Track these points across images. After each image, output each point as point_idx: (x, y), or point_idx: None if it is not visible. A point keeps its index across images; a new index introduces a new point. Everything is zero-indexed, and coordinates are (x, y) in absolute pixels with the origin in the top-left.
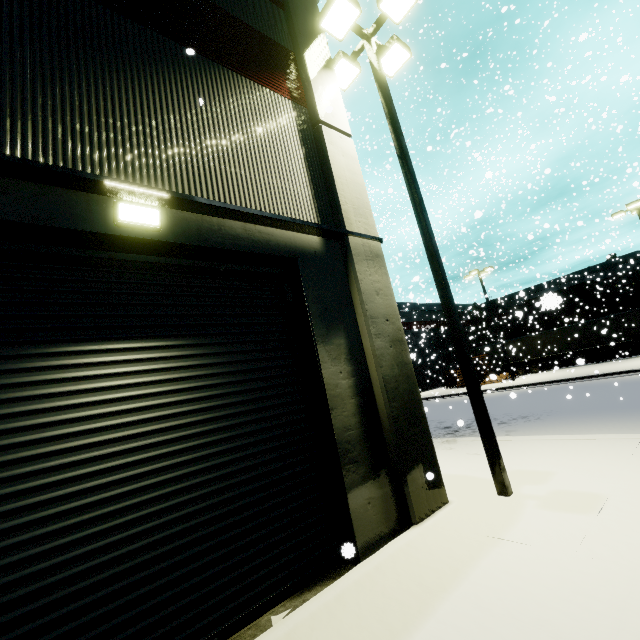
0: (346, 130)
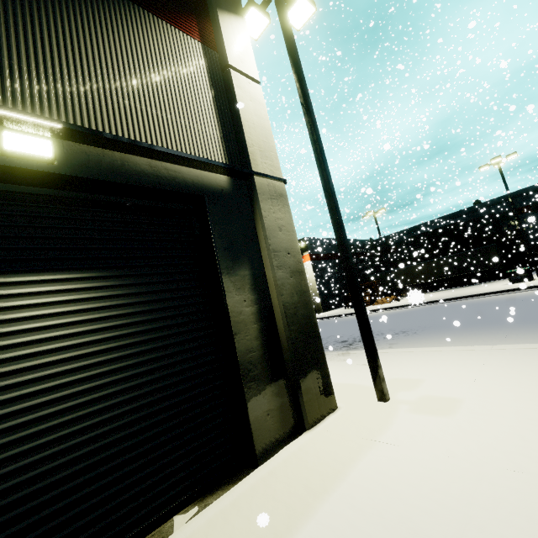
0: (255, 76)
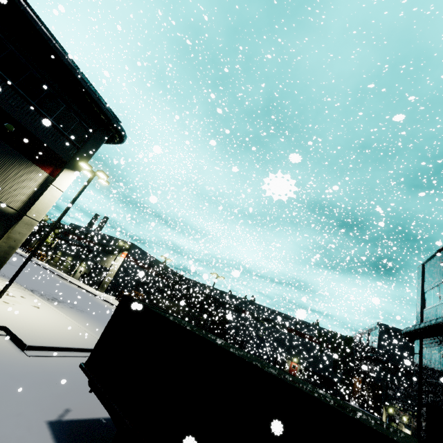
0: (62, 190)
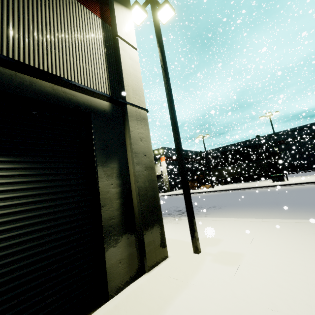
0: (134, 45)
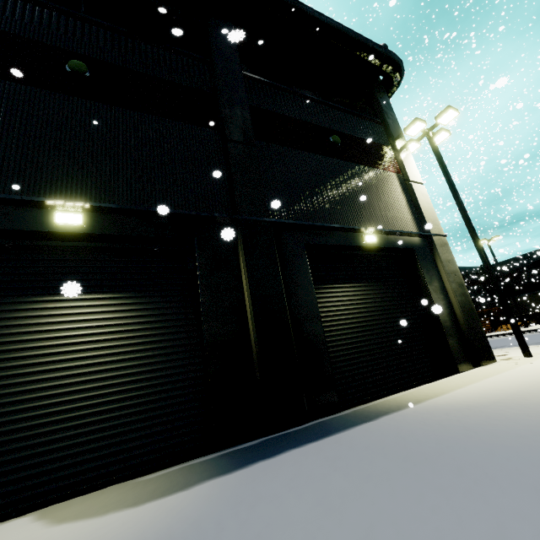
0: (421, 181)
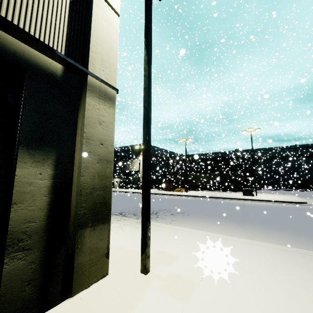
0: (116, 8)
